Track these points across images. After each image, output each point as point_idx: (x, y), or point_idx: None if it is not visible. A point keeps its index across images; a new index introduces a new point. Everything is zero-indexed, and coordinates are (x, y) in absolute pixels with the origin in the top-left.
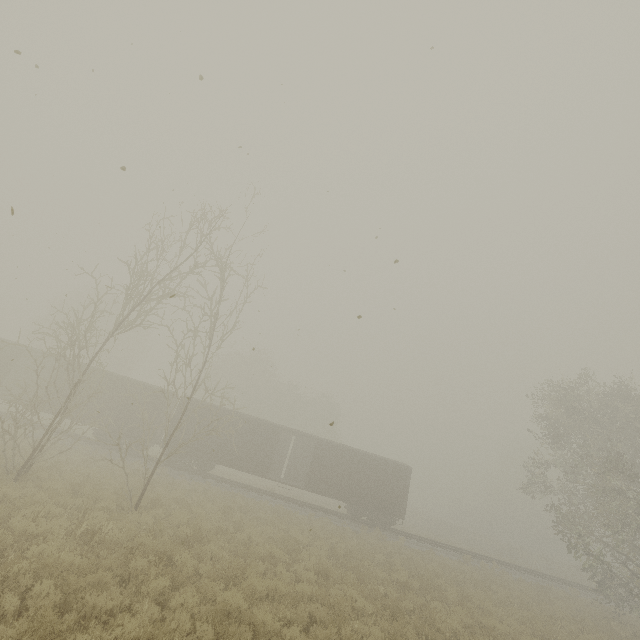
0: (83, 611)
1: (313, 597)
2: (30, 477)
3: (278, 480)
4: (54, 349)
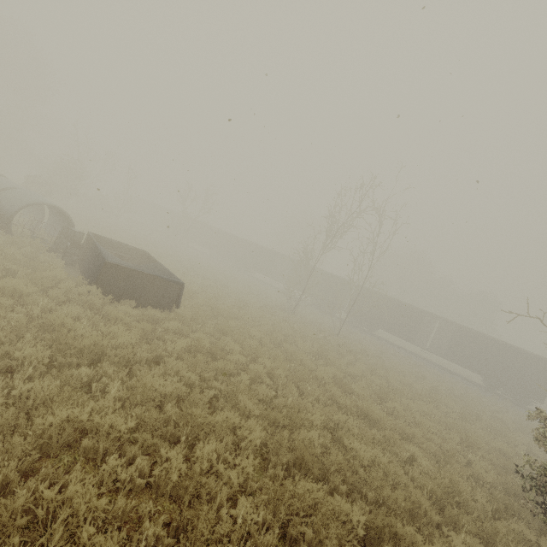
0: (328, 354)
1: (422, 392)
2: (295, 314)
3: (421, 347)
4: (301, 261)
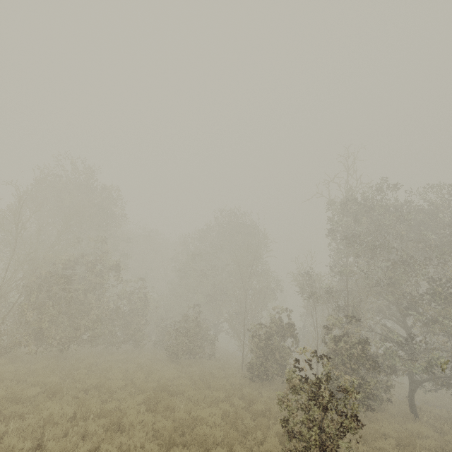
0: None
1: None
2: None
3: None
4: None
